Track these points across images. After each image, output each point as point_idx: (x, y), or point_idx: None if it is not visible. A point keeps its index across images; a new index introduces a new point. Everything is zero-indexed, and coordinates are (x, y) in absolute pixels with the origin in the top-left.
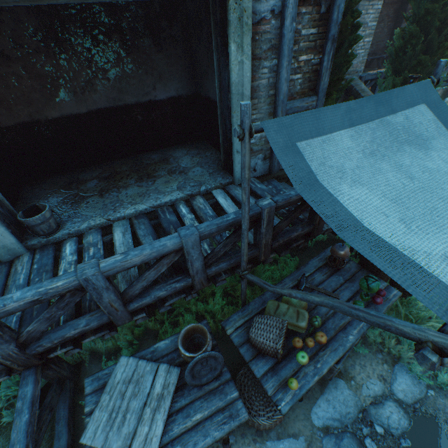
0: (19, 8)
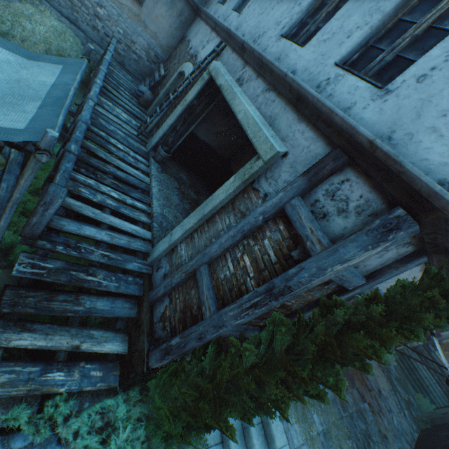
0: None
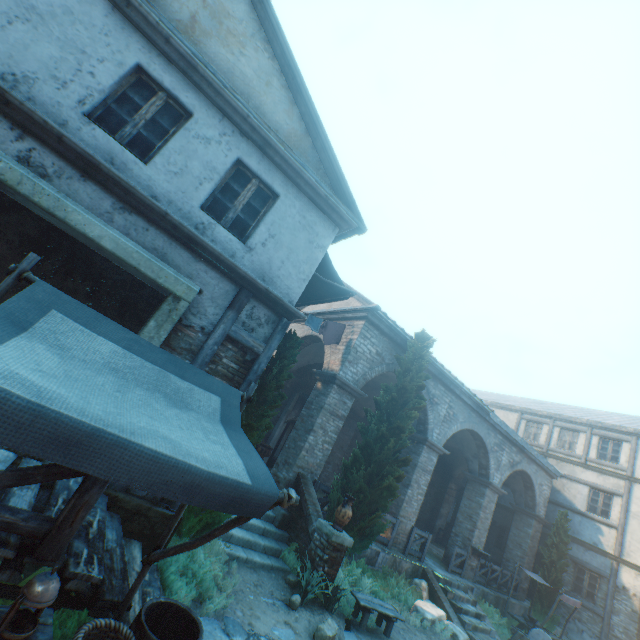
0: (34, 222)
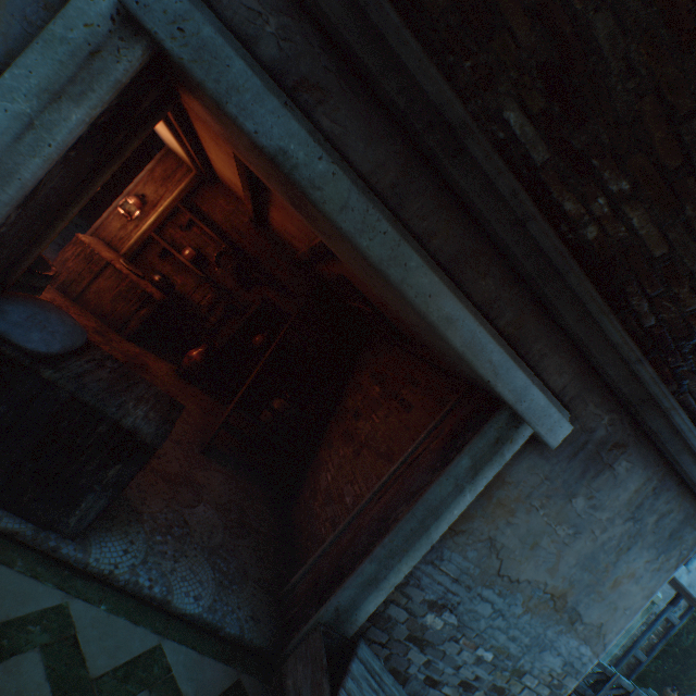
0: None
